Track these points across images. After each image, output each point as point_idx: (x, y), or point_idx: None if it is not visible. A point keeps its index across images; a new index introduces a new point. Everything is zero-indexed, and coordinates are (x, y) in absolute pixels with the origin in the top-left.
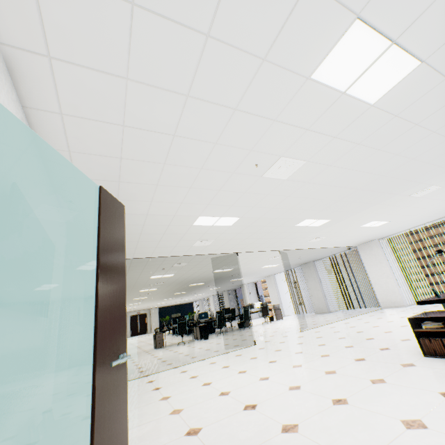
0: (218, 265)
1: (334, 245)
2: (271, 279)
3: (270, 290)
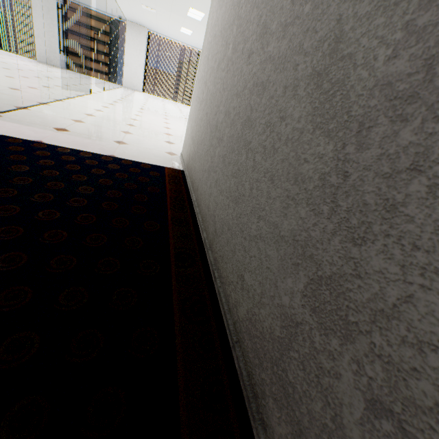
0: None
1: (127, 12)
2: None
3: None
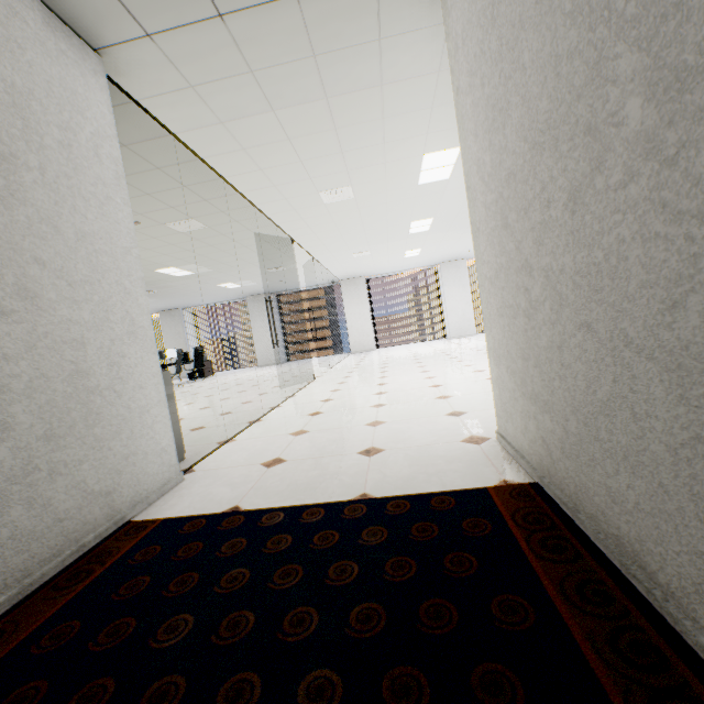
0: (208, 255)
1: (339, 272)
2: (176, 315)
3: (168, 336)
